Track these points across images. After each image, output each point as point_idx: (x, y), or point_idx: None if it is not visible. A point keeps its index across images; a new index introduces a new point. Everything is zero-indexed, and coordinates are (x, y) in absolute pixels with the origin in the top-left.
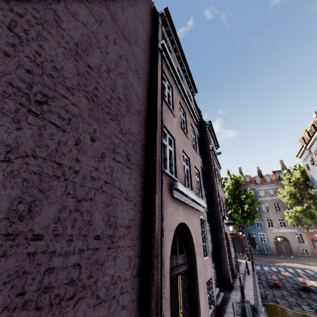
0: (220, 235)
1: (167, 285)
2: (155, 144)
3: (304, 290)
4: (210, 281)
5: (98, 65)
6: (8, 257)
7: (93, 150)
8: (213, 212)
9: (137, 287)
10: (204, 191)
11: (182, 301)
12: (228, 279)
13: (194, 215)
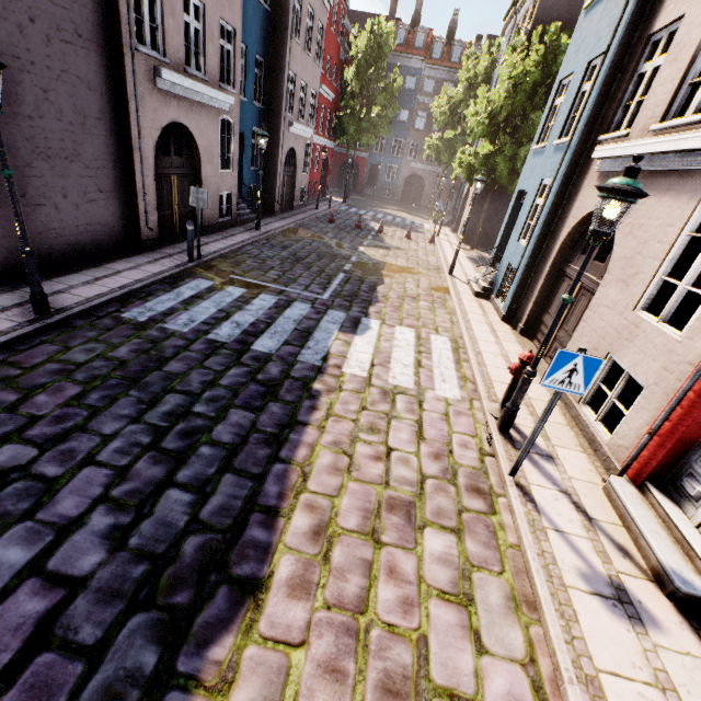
0: (275, 151)
1: (151, 176)
2: (117, 1)
3: (356, 228)
4: (230, 196)
5: None
6: (22, 127)
7: (38, 34)
8: (272, 112)
9: (120, 170)
10: (262, 65)
11: (178, 198)
12: (273, 206)
13: (206, 114)
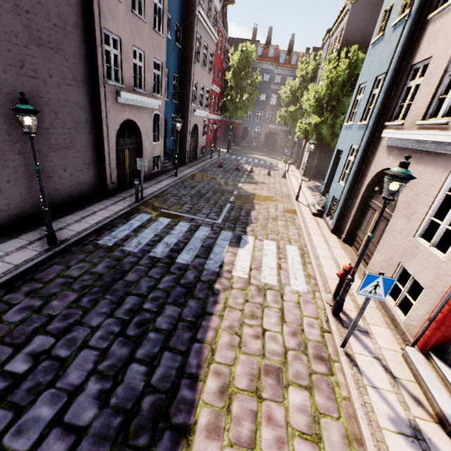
0: (186, 127)
1: (114, 152)
2: (97, 59)
3: (235, 170)
4: (159, 157)
5: (31, 1)
6: (43, 135)
7: (53, 83)
8: (183, 104)
9: (96, 150)
10: (177, 79)
11: (129, 162)
12: (184, 159)
13: (145, 112)
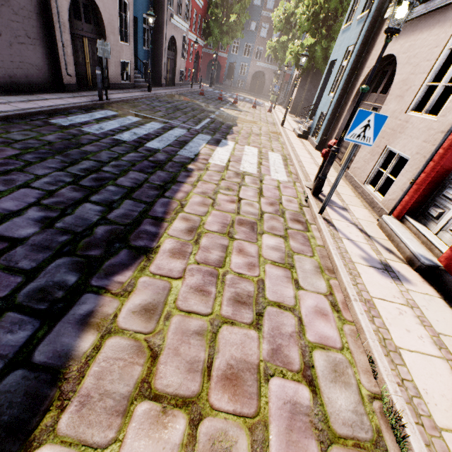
0: (161, 36)
1: (67, 33)
2: None
3: (218, 99)
4: (128, 65)
5: None
6: None
7: None
8: (158, 4)
9: (42, 22)
10: None
11: (90, 58)
12: (160, 79)
13: None
